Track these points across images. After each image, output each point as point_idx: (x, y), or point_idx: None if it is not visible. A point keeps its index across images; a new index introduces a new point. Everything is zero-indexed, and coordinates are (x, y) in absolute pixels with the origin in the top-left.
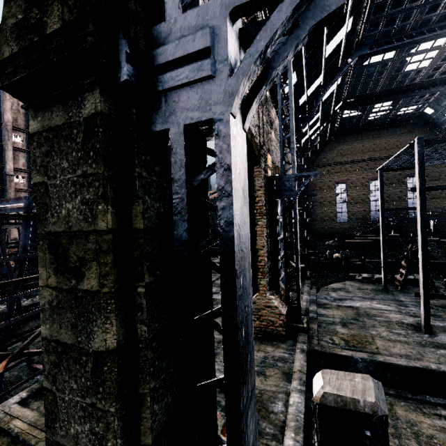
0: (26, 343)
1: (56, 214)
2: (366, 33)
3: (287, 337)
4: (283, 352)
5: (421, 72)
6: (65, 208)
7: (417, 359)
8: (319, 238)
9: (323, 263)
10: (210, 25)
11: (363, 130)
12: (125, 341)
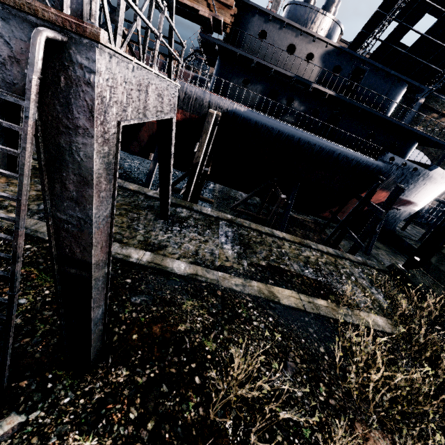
0: None
1: None
2: None
3: None
4: None
5: None
6: None
7: None
8: None
9: None
10: None
11: None
12: None
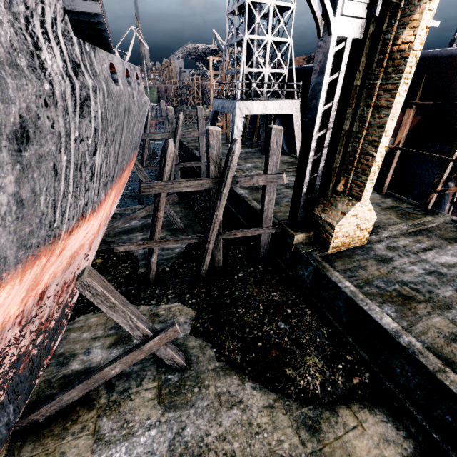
0: None
1: None
2: None
3: None
4: None
5: None
6: None
7: None
8: None
9: None
10: None
11: None
12: None
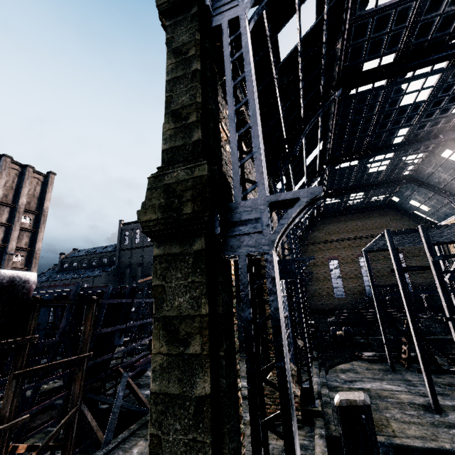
0: (53, 433)
1: (170, 305)
2: (334, 150)
3: (304, 423)
4: (302, 439)
5: (381, 173)
6: (178, 301)
7: (432, 440)
8: (320, 315)
9: (327, 341)
10: (259, 207)
11: (344, 213)
12: (213, 390)
